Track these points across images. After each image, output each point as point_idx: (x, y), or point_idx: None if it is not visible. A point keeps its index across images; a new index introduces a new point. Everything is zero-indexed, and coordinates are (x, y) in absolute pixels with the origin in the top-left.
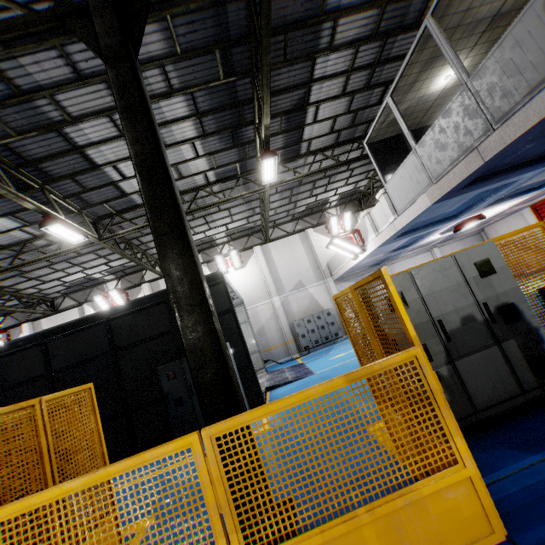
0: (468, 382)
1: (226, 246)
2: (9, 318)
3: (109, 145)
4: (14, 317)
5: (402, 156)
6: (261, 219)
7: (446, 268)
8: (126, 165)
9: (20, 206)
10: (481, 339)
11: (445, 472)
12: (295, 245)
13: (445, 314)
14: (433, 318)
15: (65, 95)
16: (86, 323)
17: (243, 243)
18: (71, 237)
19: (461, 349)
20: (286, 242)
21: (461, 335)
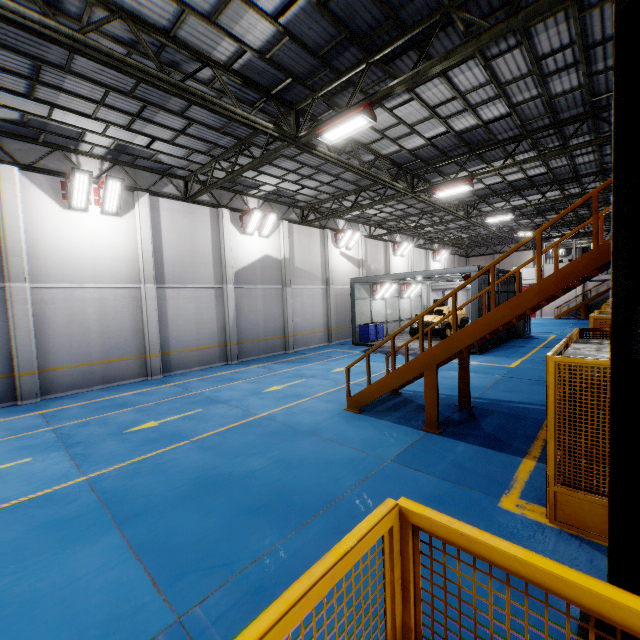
0: None
1: (398, 236)
2: (266, 204)
3: (539, 196)
4: (271, 206)
5: (504, 243)
6: (432, 232)
7: None
8: (520, 200)
9: (495, 188)
10: None
11: None
12: (422, 257)
13: None
14: None
15: (576, 188)
16: (505, 273)
17: (405, 239)
18: (493, 219)
19: None
20: (420, 252)
21: None
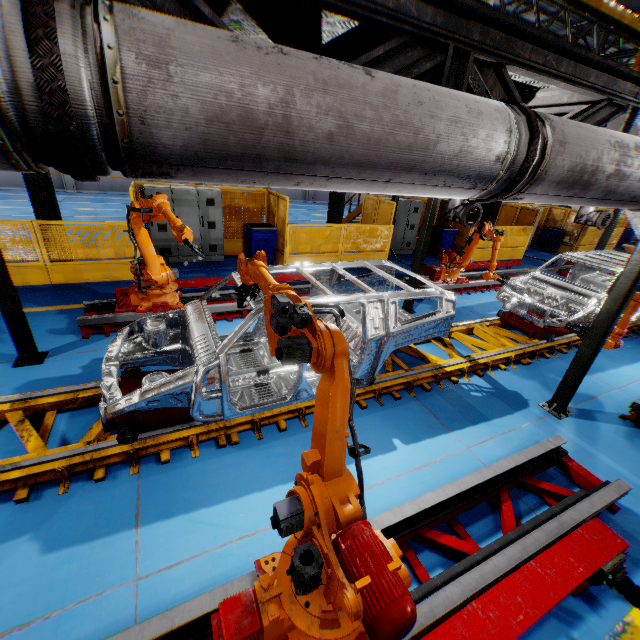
0: None
1: None
2: None
3: None
4: None
5: None
6: None
7: None
8: None
9: None
10: None
11: None
12: None
13: None
14: None
15: None
16: None
17: None
18: None
19: None
20: None
21: None
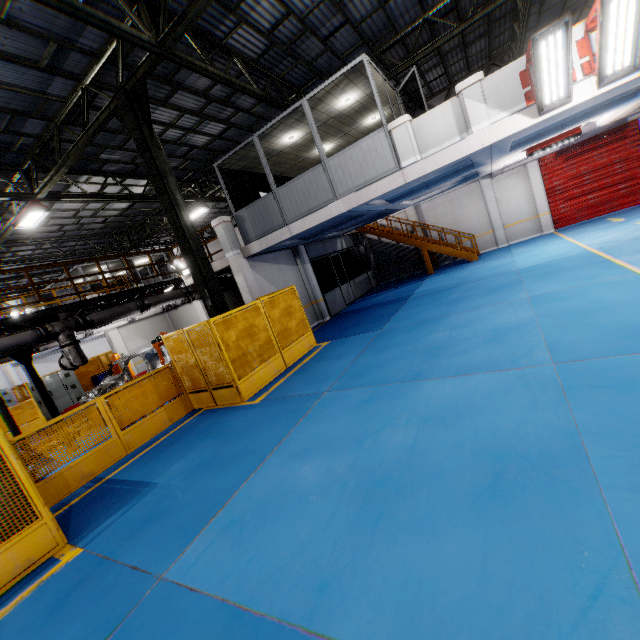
0: (58, 406)
1: None
2: None
3: None
4: None
5: None
6: None
7: (55, 376)
8: None
9: None
10: (64, 394)
11: (38, 419)
12: None
13: (53, 389)
14: (49, 391)
15: None
16: None
17: None
18: None
19: (57, 398)
20: None
21: (58, 394)
